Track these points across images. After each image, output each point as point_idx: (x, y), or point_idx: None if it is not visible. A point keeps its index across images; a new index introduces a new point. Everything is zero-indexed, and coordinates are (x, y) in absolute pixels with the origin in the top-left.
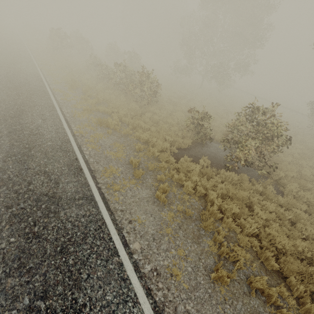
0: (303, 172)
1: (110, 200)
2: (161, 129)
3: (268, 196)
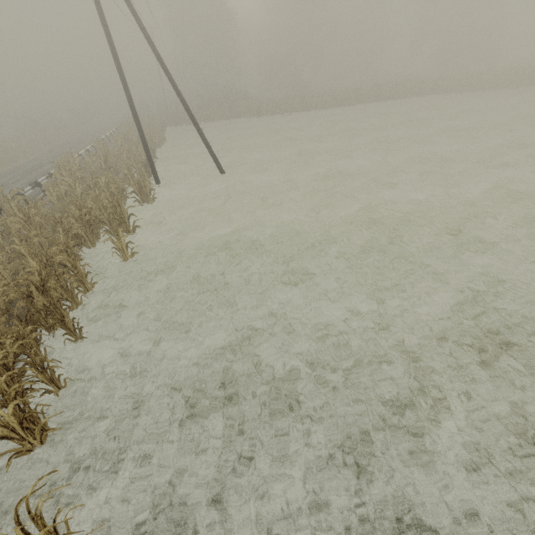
0: None
1: None
2: None
3: None
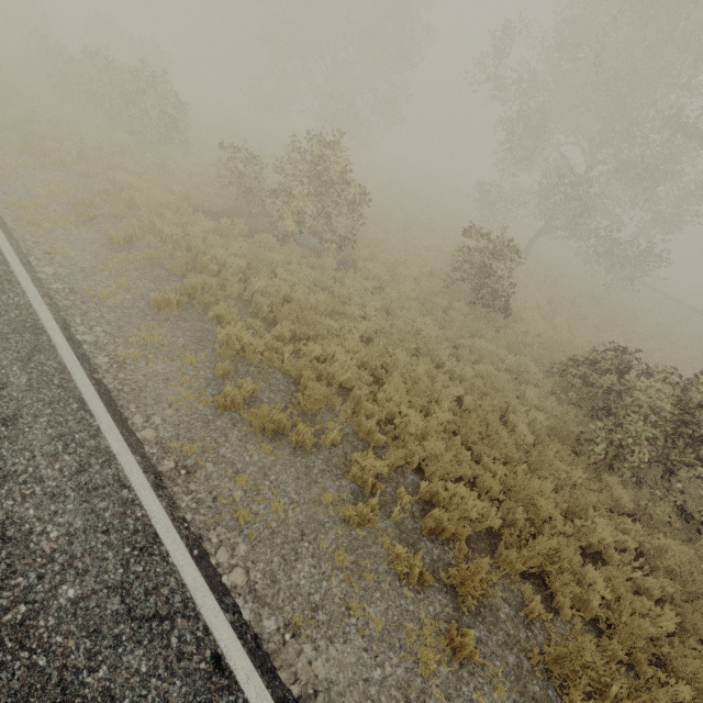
0: (409, 258)
1: (16, 231)
2: (170, 179)
3: (324, 272)
